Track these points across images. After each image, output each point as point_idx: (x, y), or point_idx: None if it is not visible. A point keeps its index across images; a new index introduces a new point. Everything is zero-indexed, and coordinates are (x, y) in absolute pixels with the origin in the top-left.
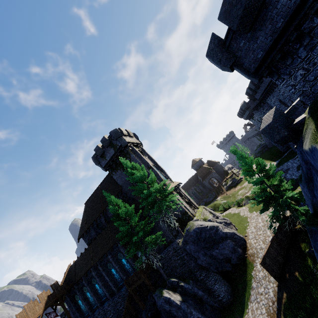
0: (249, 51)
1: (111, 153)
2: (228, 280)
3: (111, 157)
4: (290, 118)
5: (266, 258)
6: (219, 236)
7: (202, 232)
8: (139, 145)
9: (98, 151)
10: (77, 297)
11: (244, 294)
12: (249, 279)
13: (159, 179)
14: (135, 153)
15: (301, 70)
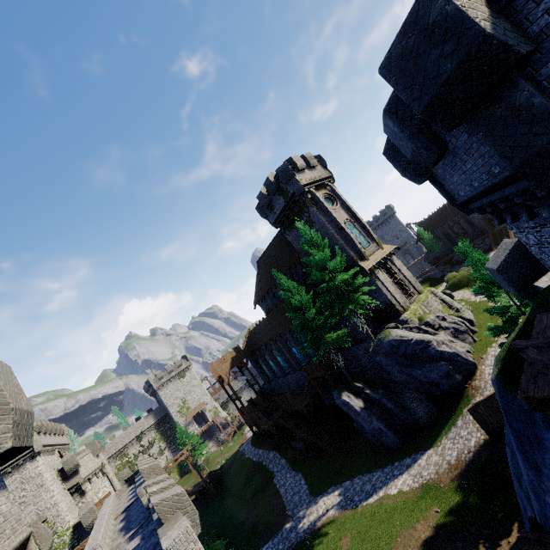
0: (447, 179)
1: (281, 204)
2: (435, 402)
3: (281, 211)
4: (541, 266)
5: (480, 406)
6: (429, 354)
7: (402, 346)
8: (327, 181)
9: (262, 200)
10: (261, 362)
11: (444, 426)
12: (457, 415)
13: (355, 249)
14: (318, 204)
15: (533, 236)
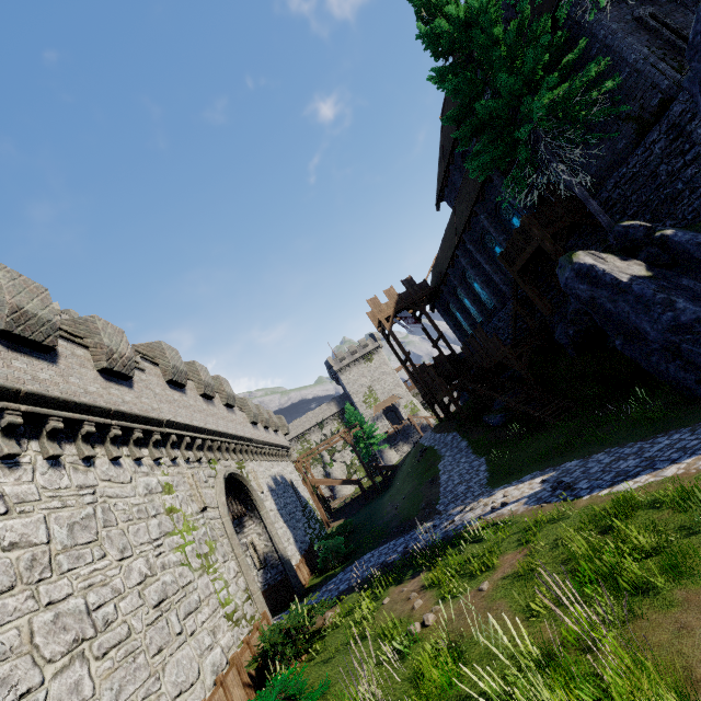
0: None
1: None
2: None
3: None
4: None
5: None
6: None
7: None
8: None
9: None
10: (453, 307)
11: None
12: None
13: None
14: None
15: None
